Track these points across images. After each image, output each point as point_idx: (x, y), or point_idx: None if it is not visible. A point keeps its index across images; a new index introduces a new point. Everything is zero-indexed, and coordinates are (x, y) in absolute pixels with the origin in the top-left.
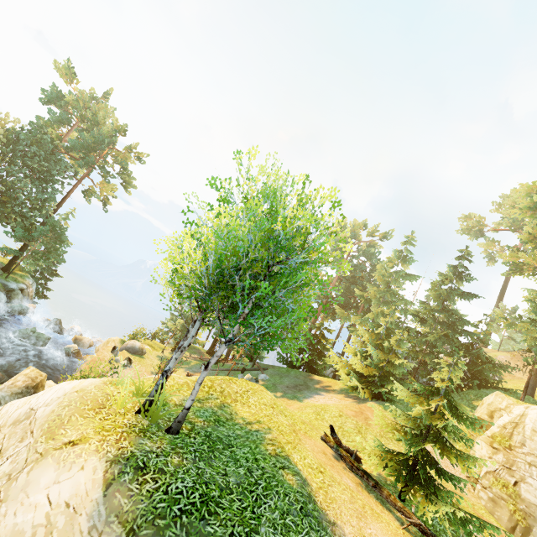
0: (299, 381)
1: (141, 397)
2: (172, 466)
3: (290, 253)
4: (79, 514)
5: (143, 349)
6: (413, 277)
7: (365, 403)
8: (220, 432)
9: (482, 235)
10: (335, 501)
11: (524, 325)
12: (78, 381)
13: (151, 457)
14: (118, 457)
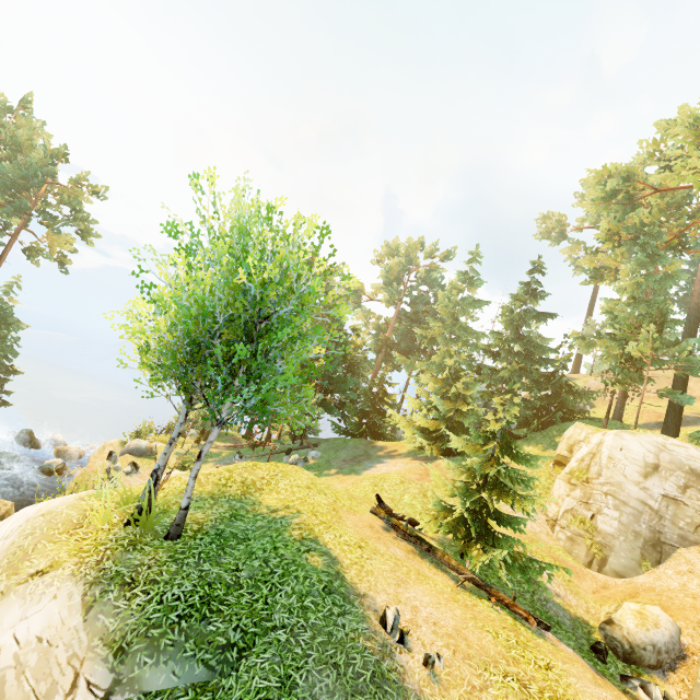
0: (358, 451)
1: (132, 506)
2: (168, 575)
3: (278, 305)
4: (56, 646)
5: (152, 448)
6: (482, 303)
7: (433, 462)
8: (235, 527)
9: (565, 237)
10: (371, 573)
11: (603, 342)
12: (45, 502)
13: (141, 570)
14: (99, 577)
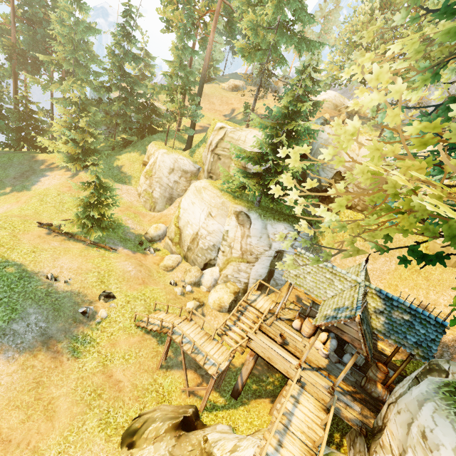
0: (24, 168)
1: None
2: None
3: None
4: None
5: None
6: (94, 31)
7: (77, 175)
8: None
9: None
10: (41, 262)
11: (164, 93)
12: None
13: None
14: None
